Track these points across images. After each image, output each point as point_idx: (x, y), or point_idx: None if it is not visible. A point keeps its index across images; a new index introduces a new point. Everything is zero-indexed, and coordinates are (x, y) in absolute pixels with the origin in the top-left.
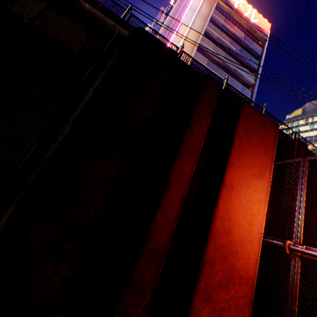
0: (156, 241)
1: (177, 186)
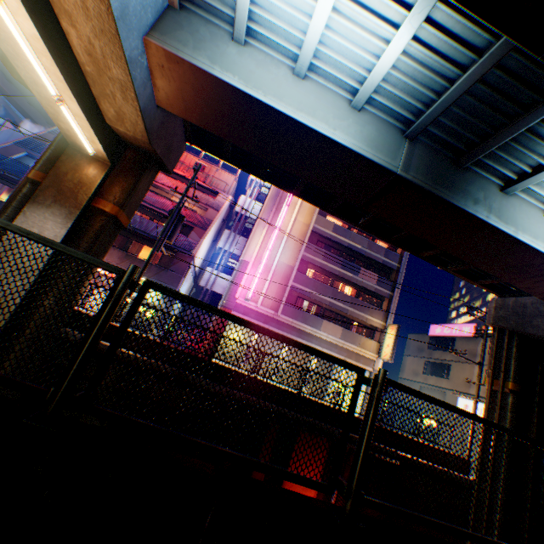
0: None
1: None
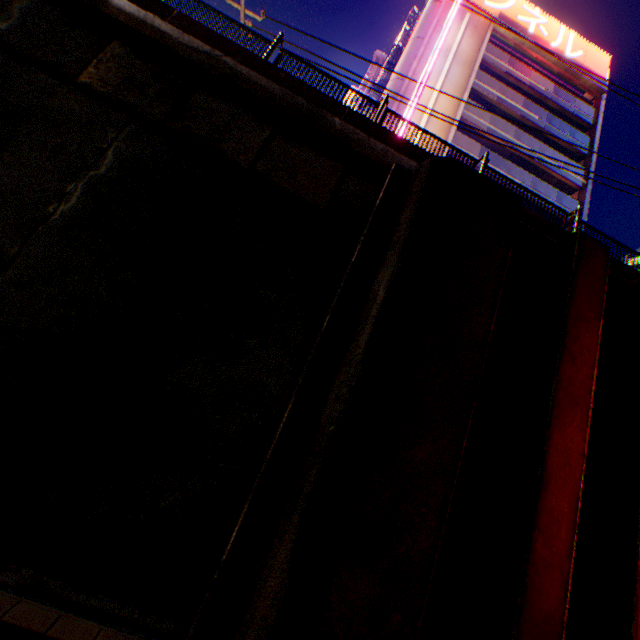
0: (540, 603)
1: (560, 479)
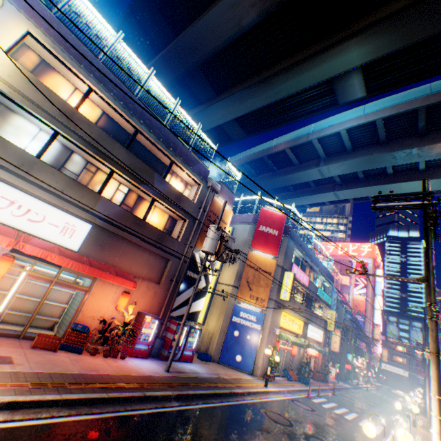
0: None
1: None
